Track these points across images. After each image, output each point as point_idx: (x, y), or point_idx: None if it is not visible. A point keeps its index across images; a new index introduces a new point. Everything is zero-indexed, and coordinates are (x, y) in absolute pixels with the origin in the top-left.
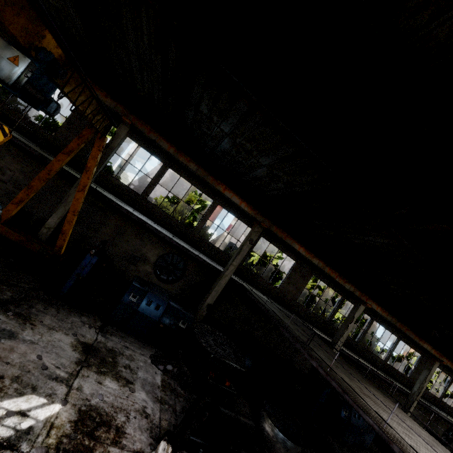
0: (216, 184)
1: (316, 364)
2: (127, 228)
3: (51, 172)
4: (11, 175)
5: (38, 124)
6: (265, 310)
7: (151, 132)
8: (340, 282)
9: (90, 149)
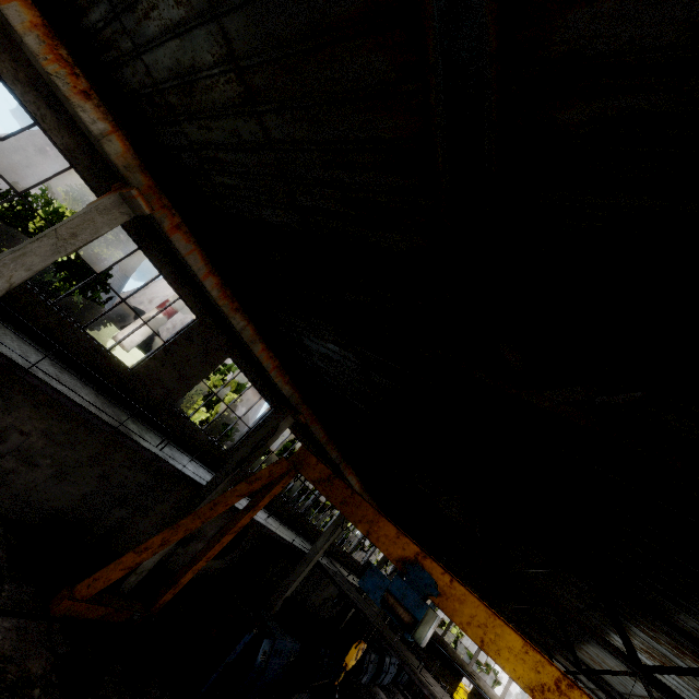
0: (346, 469)
1: (427, 692)
2: None
3: (208, 519)
4: (20, 441)
5: (109, 349)
6: (360, 612)
7: (314, 421)
8: None
9: (184, 392)
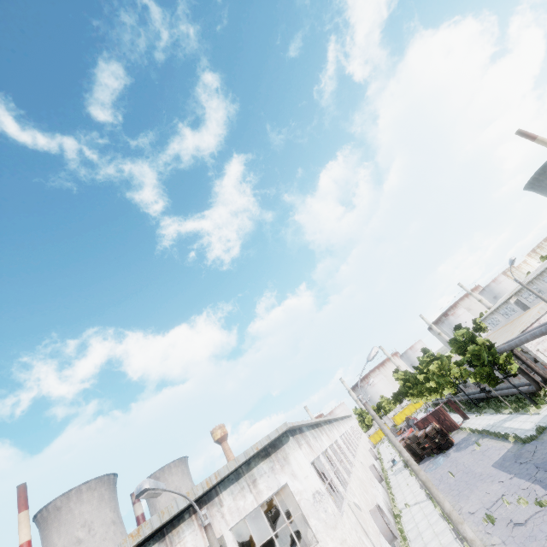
0: None
1: None
2: None
3: None
4: None
5: None
6: None
7: None
8: None
9: None
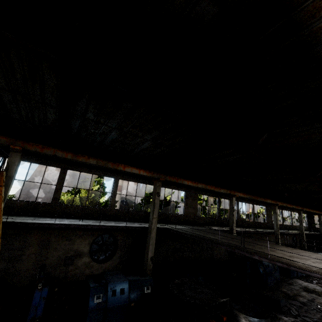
0: (116, 166)
1: (257, 257)
2: (51, 238)
3: None
4: None
5: None
6: (195, 237)
7: (44, 148)
8: (218, 190)
9: None
